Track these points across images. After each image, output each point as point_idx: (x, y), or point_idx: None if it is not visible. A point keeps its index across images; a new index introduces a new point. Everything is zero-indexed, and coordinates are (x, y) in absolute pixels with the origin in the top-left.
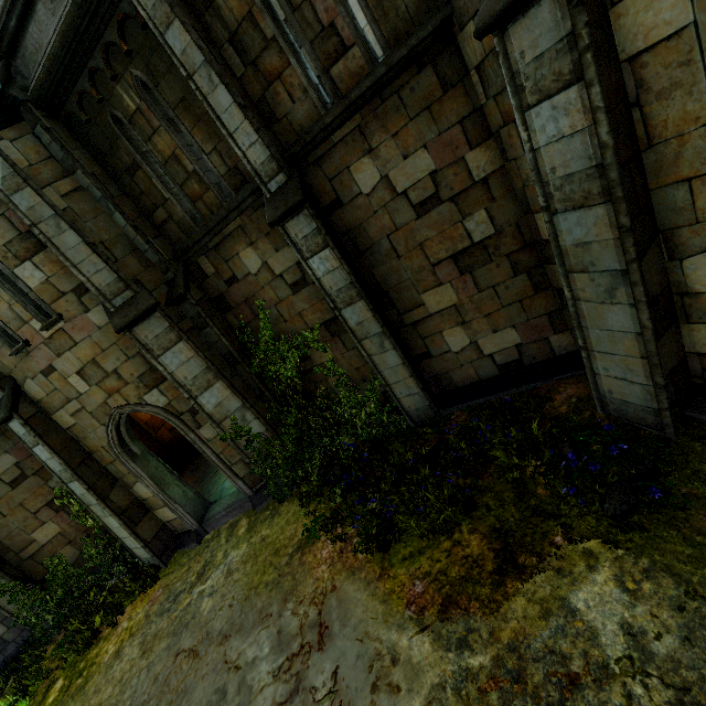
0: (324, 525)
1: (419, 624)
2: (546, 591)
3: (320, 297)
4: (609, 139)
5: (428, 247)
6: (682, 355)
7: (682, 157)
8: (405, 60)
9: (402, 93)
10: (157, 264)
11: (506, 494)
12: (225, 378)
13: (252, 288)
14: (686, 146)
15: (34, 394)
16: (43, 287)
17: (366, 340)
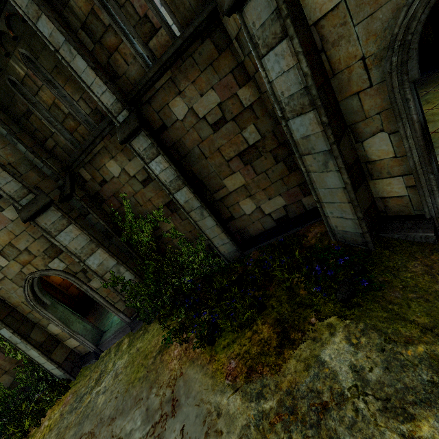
0: (175, 334)
1: (233, 388)
2: (307, 353)
3: (161, 188)
4: (308, 70)
5: (223, 150)
6: (372, 200)
7: (351, 80)
8: (193, 35)
9: (194, 56)
10: (50, 175)
11: (283, 297)
12: (103, 246)
13: (116, 186)
14: (352, 73)
15: None
16: None
17: (192, 212)
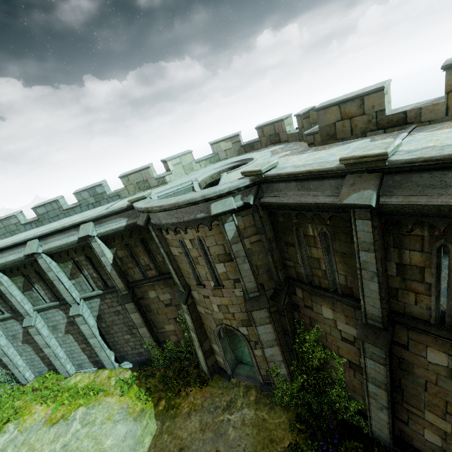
0: None
1: None
2: None
3: (356, 354)
4: None
5: (451, 406)
6: None
7: None
8: None
9: None
10: (275, 280)
11: None
12: (281, 347)
13: (318, 318)
14: None
15: (194, 295)
16: (223, 273)
17: (373, 399)
